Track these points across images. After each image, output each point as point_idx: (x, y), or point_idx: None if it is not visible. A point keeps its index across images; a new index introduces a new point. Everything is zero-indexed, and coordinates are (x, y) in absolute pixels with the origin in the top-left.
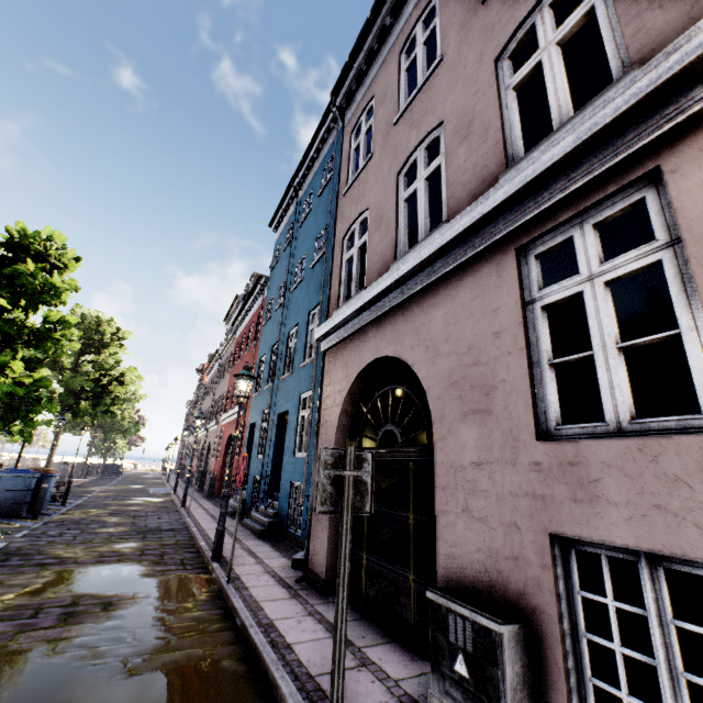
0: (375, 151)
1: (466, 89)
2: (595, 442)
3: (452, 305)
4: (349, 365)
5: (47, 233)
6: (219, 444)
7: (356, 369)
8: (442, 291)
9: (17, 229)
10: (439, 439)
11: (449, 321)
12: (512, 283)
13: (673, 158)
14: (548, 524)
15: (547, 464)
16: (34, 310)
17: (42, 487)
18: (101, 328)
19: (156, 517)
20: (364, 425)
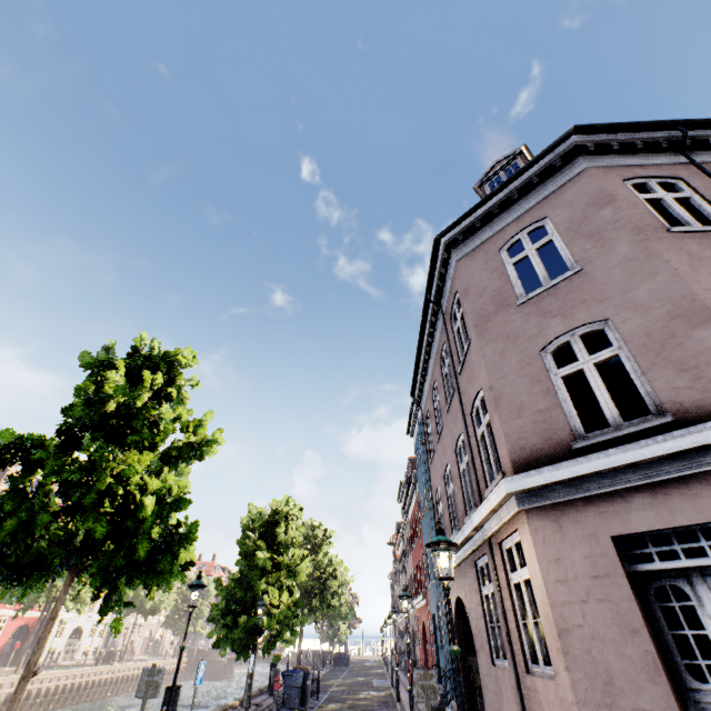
0: (435, 449)
1: (451, 455)
2: (498, 668)
3: (468, 579)
4: (451, 594)
5: (286, 499)
6: (418, 629)
7: (454, 599)
8: (465, 568)
9: (273, 503)
10: (478, 658)
11: (469, 588)
12: (476, 579)
13: (487, 552)
14: (499, 707)
15: (495, 677)
16: (287, 553)
17: (307, 683)
18: (315, 532)
19: (379, 710)
20: (468, 638)
